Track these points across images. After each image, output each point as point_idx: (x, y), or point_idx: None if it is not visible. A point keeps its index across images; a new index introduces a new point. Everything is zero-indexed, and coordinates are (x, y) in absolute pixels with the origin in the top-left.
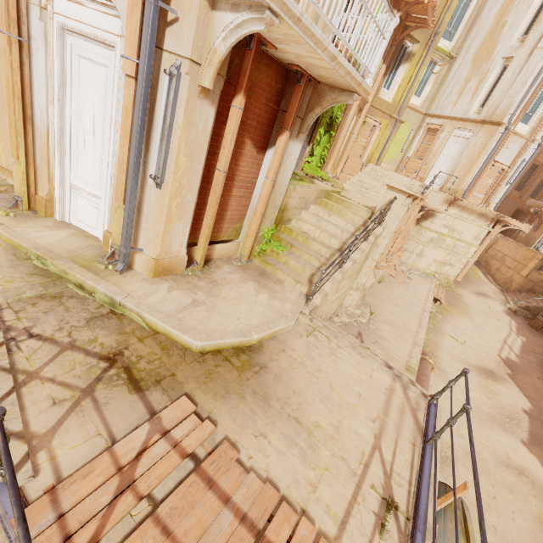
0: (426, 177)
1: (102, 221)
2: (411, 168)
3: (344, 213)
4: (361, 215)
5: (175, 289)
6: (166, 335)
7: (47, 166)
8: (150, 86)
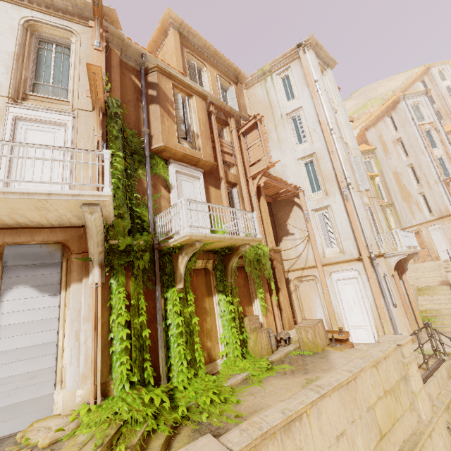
0: (438, 255)
1: (371, 334)
2: (422, 255)
3: (437, 292)
4: (445, 289)
5: (425, 344)
6: (448, 353)
7: (341, 323)
8: (377, 281)
